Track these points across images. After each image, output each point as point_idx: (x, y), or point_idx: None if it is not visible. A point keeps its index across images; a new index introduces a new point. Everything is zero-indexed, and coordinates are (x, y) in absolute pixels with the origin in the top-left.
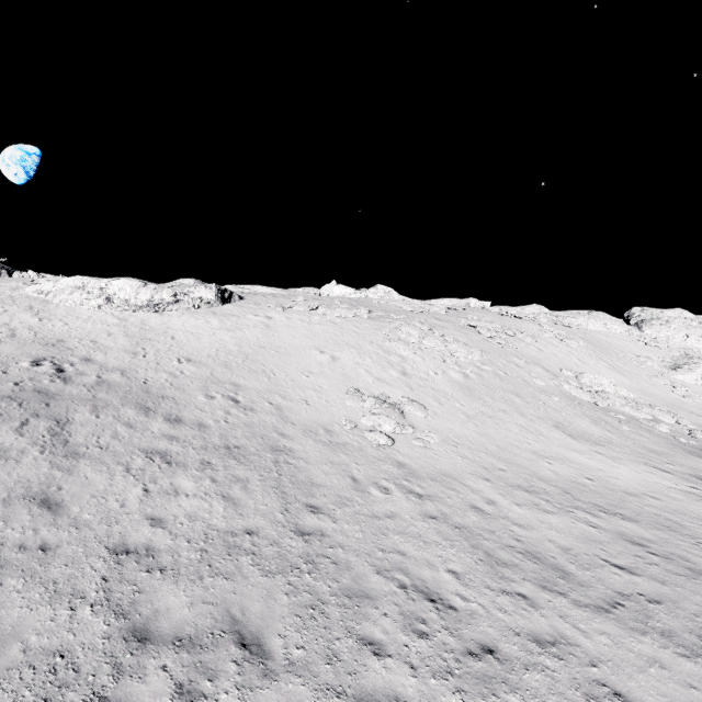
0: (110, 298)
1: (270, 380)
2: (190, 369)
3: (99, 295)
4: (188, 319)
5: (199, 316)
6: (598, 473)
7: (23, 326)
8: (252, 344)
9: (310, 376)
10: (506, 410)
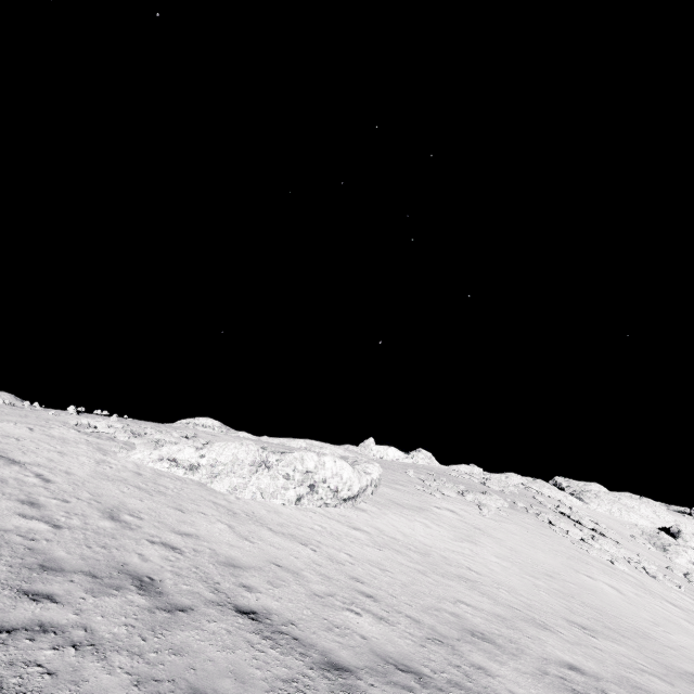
0: (314, 487)
1: (677, 652)
2: (624, 650)
3: (300, 481)
4: (403, 520)
5: (398, 512)
6: None
7: (341, 574)
8: (537, 572)
9: (669, 632)
10: None
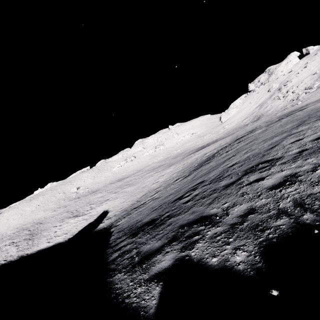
0: None
1: None
2: None
3: None
4: None
5: None
6: (36, 217)
7: None
8: None
9: None
10: (36, 212)
